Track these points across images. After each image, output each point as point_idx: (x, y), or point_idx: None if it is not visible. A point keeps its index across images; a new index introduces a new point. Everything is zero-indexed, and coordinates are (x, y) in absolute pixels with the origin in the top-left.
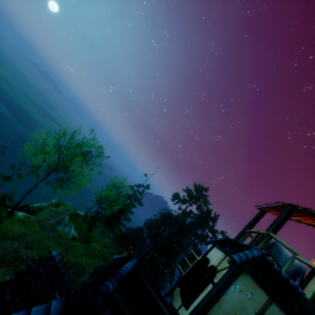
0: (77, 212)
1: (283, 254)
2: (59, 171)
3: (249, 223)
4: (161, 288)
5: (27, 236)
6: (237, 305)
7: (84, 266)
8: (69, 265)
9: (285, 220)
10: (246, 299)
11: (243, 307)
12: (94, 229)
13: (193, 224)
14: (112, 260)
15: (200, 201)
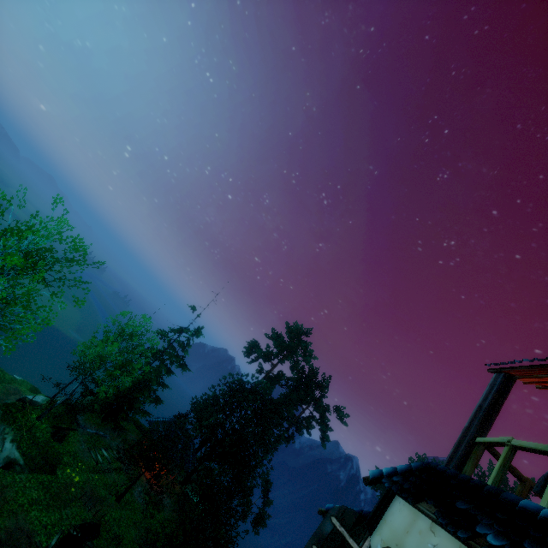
0: (27, 397)
1: None
2: None
3: (481, 413)
4: None
5: None
6: None
7: (33, 533)
8: None
9: None
10: None
11: None
12: (71, 432)
13: (287, 399)
14: None
15: (297, 353)
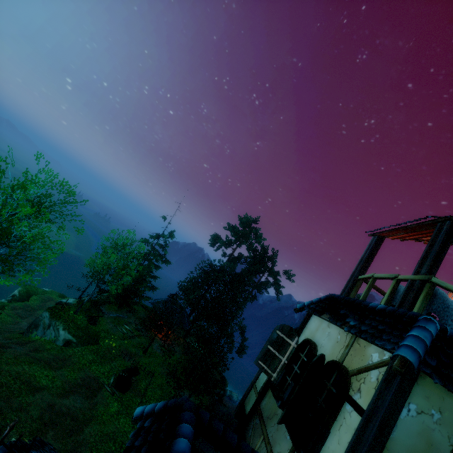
0: (62, 301)
1: (451, 308)
2: None
3: (362, 262)
4: None
5: None
6: (419, 443)
7: (98, 378)
8: (71, 387)
9: (446, 248)
10: (433, 425)
11: (430, 442)
12: (100, 318)
13: (247, 272)
14: (133, 420)
15: (250, 238)
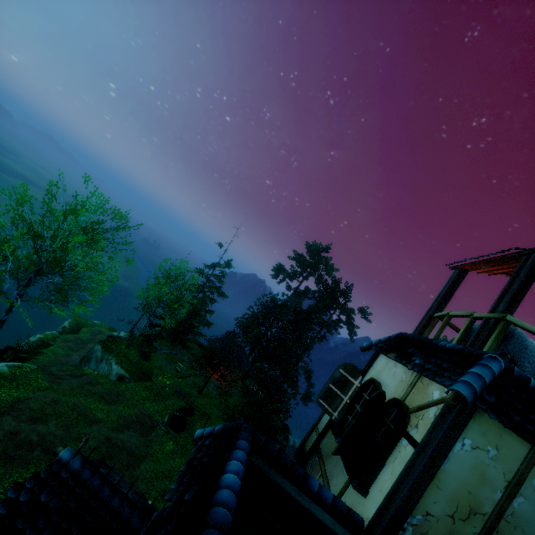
0: (113, 334)
1: (529, 349)
2: (46, 273)
3: (439, 298)
4: (309, 476)
5: (27, 403)
6: (472, 476)
7: (152, 416)
8: (125, 422)
9: (529, 284)
10: (488, 460)
11: (483, 476)
12: (152, 354)
13: (315, 308)
14: (193, 441)
15: (319, 269)
